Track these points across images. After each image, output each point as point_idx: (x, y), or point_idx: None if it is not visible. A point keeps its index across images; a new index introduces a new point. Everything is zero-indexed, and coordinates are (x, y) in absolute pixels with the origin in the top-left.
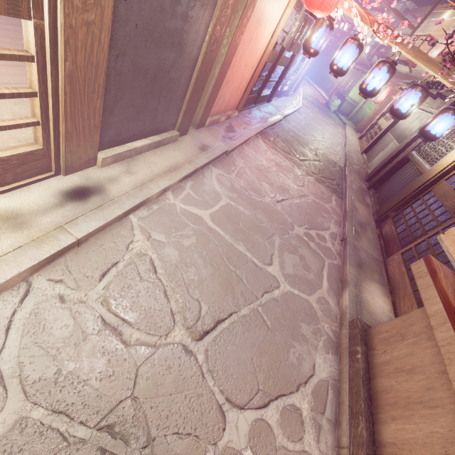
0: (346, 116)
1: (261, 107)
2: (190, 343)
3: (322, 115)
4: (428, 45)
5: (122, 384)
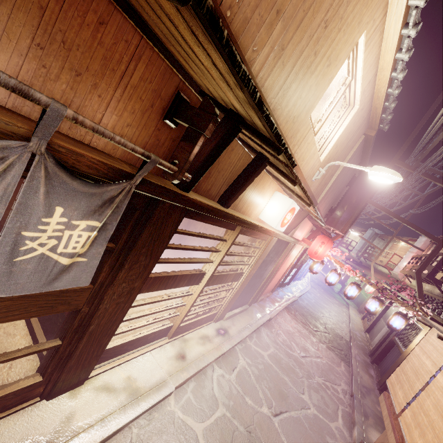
0: None
1: (283, 289)
2: (271, 415)
3: (327, 295)
4: (397, 258)
5: (249, 418)
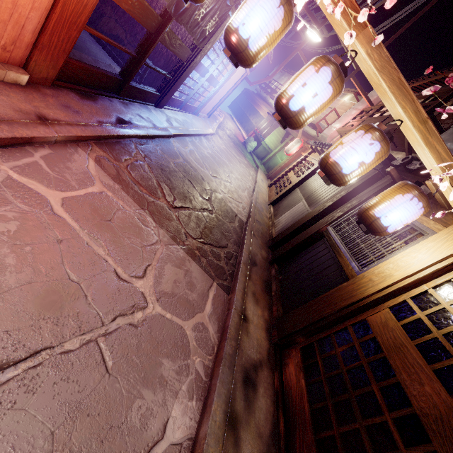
0: (260, 160)
1: (134, 105)
2: None
3: (236, 151)
4: (332, 118)
5: None
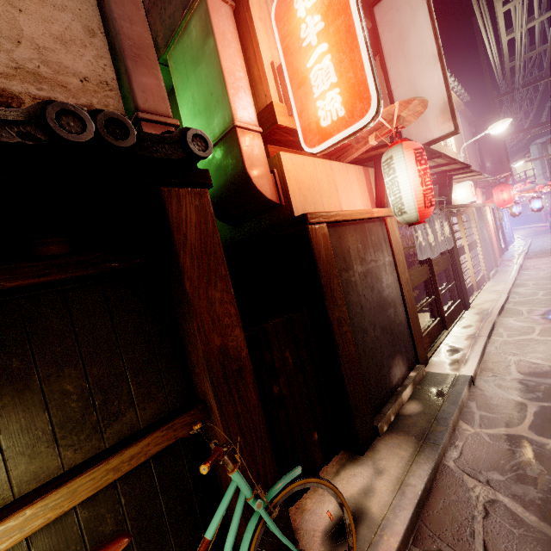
0: None
1: (507, 253)
2: None
3: None
4: None
5: None
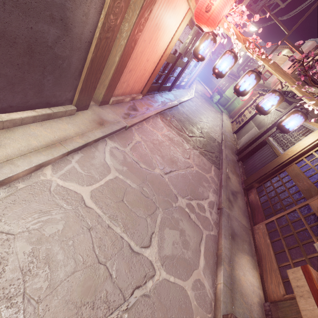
0: (223, 106)
1: (163, 94)
2: None
3: (207, 104)
4: None
5: None
